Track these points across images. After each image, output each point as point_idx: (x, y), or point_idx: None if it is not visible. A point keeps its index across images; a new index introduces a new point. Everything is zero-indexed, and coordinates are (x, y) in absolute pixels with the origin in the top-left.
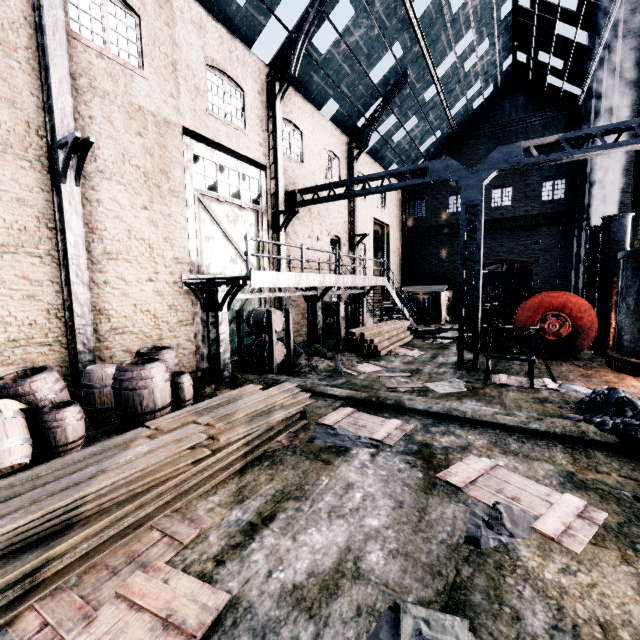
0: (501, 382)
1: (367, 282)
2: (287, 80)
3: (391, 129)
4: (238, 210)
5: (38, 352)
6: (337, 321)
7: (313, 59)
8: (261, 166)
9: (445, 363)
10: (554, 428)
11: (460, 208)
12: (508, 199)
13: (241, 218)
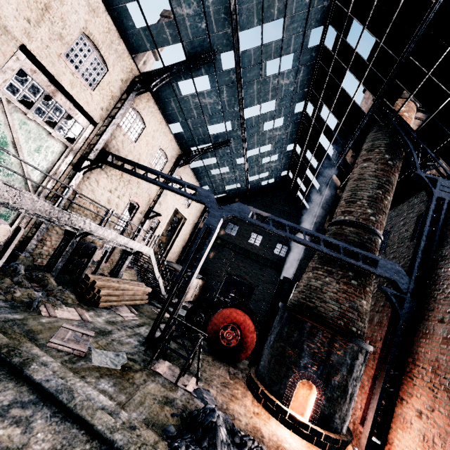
0: (157, 370)
1: (131, 244)
2: (146, 87)
3: (212, 165)
4: (46, 134)
5: None
6: (87, 262)
7: (175, 92)
8: (94, 122)
9: (140, 334)
10: (132, 444)
11: (233, 233)
12: (258, 242)
13: (45, 141)
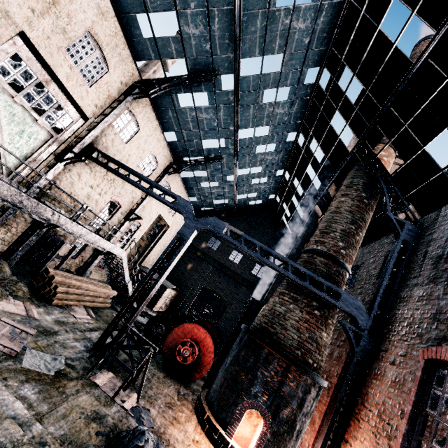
0: (96, 381)
1: (102, 243)
2: (144, 93)
3: (202, 177)
4: (31, 120)
5: None
6: (50, 255)
7: (173, 103)
8: (86, 117)
9: (90, 339)
10: None
11: (214, 247)
12: (238, 260)
13: (29, 127)
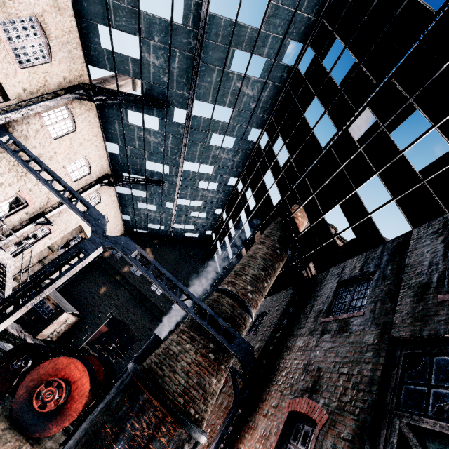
0: None
1: None
2: (89, 97)
3: (140, 198)
4: None
5: None
6: None
7: (122, 117)
8: (8, 97)
9: None
10: None
11: (137, 273)
12: (160, 291)
13: None
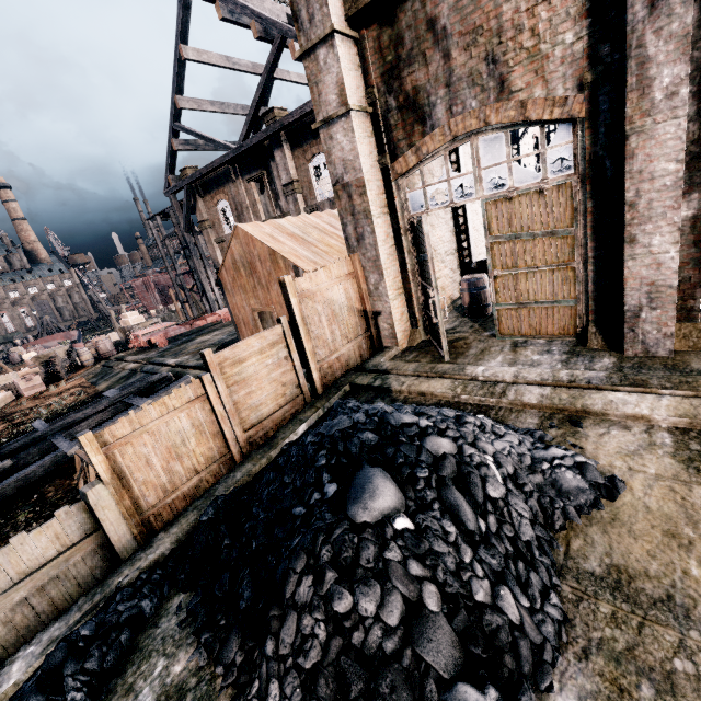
0: None
1: None
2: None
3: None
4: None
5: (451, 259)
6: None
7: None
8: None
9: None
10: None
11: None
12: None
13: None
